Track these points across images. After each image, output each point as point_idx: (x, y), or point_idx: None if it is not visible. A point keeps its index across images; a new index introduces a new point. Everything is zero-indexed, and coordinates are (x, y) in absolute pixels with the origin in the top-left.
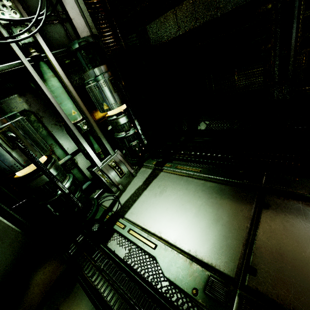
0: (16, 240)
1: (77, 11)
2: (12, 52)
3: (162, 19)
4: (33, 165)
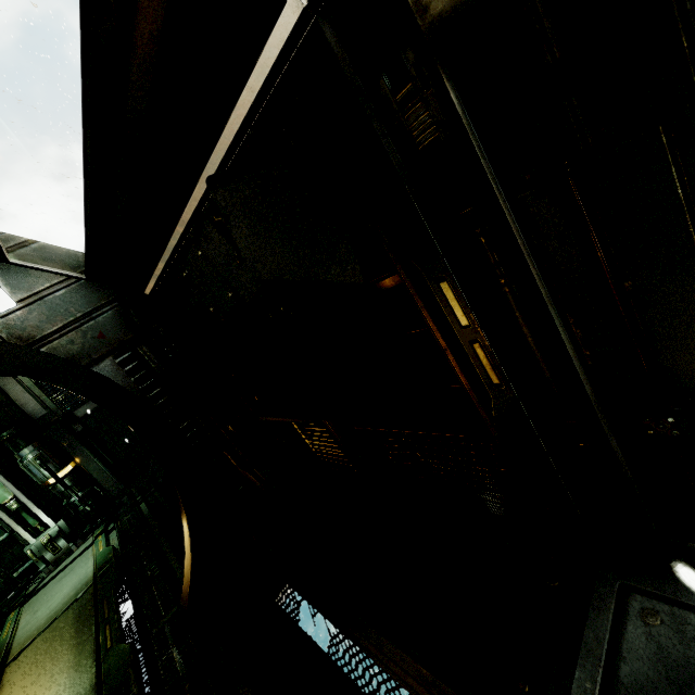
0: None
1: (23, 391)
2: None
3: None
4: None
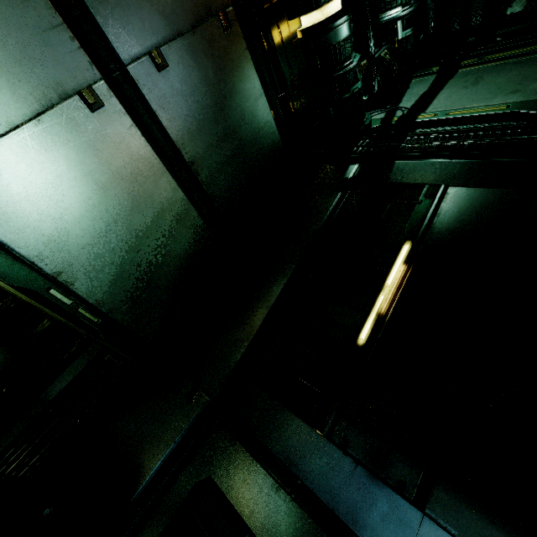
0: (277, 147)
1: None
2: None
3: None
4: (337, 3)
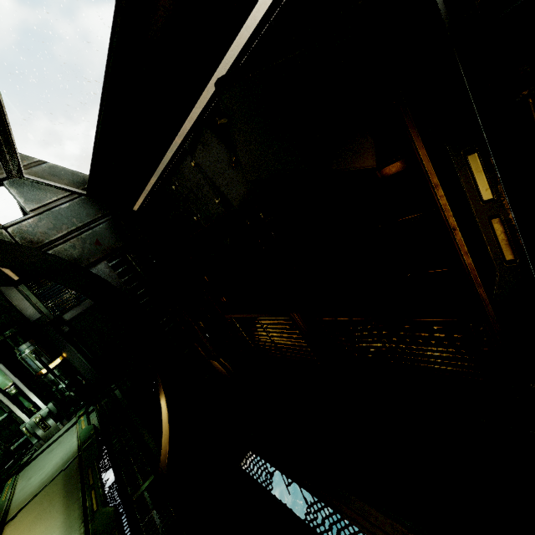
0: None
1: (23, 298)
2: None
3: None
4: None
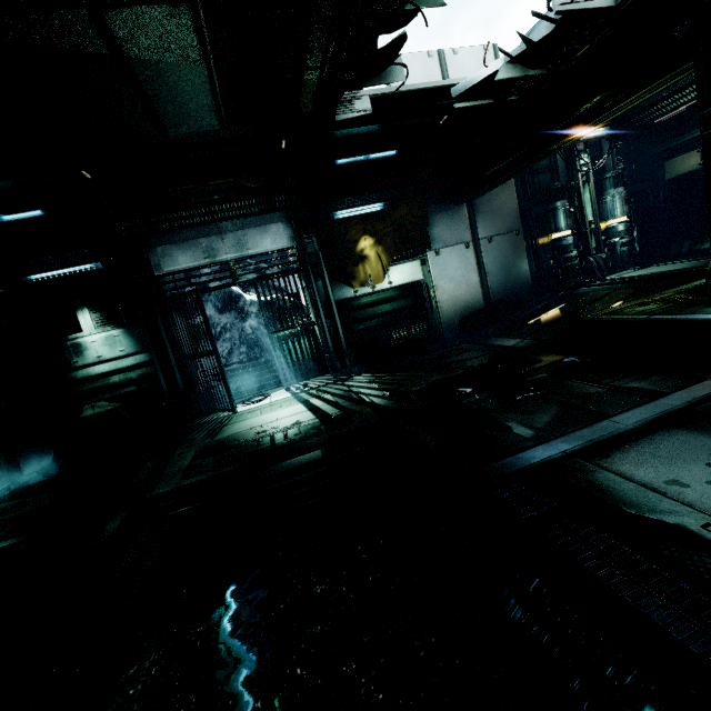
0: (528, 281)
1: (609, 156)
2: (574, 178)
3: (685, 157)
4: (567, 232)
